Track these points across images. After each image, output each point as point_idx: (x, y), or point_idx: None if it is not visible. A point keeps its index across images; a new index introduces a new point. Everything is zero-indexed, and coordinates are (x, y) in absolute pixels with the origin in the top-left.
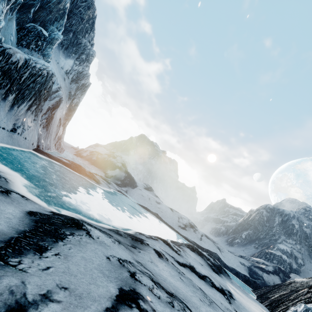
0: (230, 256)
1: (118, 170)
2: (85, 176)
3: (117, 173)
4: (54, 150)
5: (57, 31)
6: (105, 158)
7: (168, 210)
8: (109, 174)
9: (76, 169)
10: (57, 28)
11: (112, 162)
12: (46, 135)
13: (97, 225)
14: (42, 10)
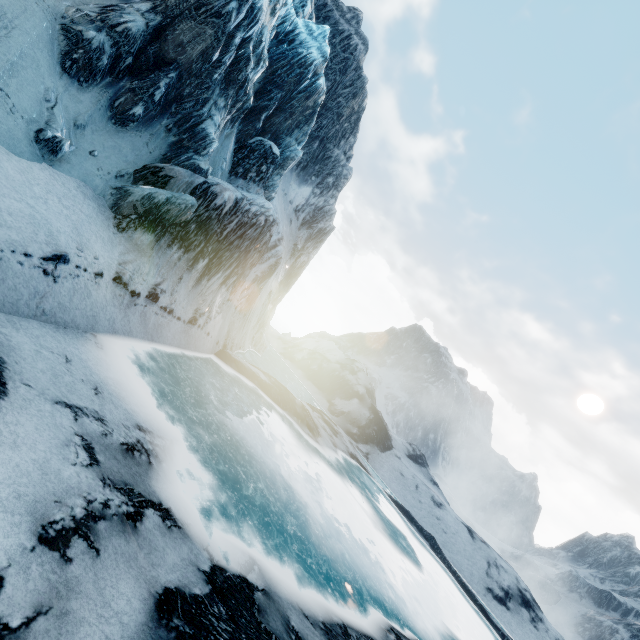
0: None
1: (356, 402)
2: (292, 416)
3: (354, 409)
4: (249, 347)
5: (295, 146)
6: (334, 371)
7: (462, 533)
8: (337, 407)
9: (279, 398)
10: (297, 140)
11: (348, 382)
12: (242, 323)
13: (300, 611)
14: (279, 114)
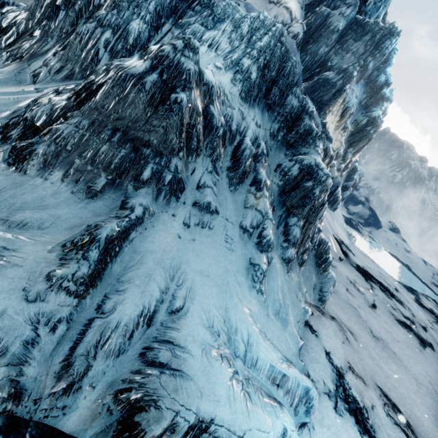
0: None
1: (361, 207)
2: (355, 231)
3: (360, 210)
4: None
5: None
6: None
7: (420, 262)
8: (351, 210)
9: (350, 225)
10: None
11: (355, 196)
12: None
13: None
14: None
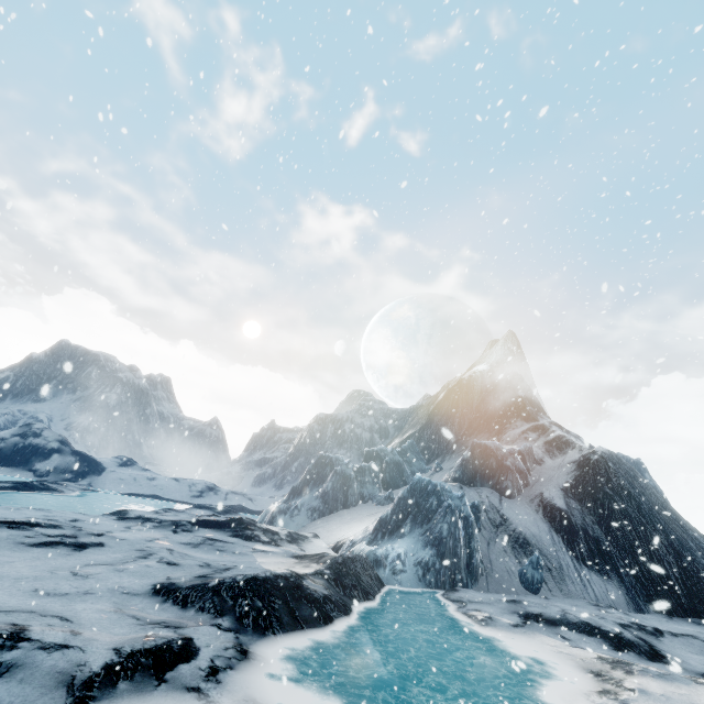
0: (265, 501)
1: (57, 457)
2: (43, 492)
3: (59, 462)
4: None
5: None
6: (17, 444)
7: (172, 483)
8: (42, 470)
9: (27, 488)
10: None
11: (38, 446)
12: None
13: None
14: None
